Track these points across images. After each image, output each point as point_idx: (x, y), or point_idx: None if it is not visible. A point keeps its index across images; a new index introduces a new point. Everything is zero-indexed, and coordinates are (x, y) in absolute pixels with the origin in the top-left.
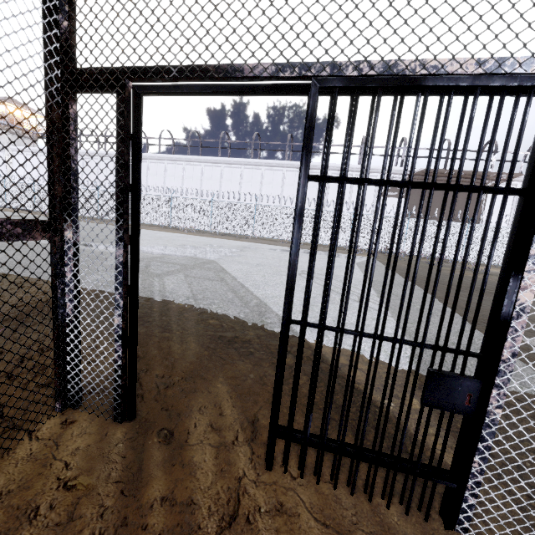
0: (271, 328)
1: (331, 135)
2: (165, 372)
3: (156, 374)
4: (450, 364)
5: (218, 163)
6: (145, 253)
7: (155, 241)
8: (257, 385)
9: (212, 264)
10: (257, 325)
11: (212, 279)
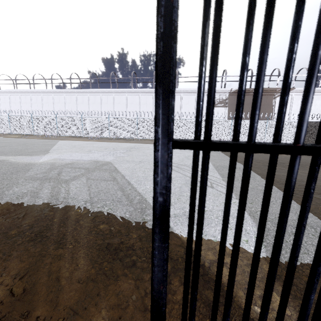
0: (150, 225)
1: (217, 49)
2: (46, 312)
3: (37, 317)
4: (291, 244)
5: (111, 93)
6: (61, 161)
7: (70, 149)
8: (139, 314)
9: (108, 165)
10: (139, 224)
11: (107, 180)
